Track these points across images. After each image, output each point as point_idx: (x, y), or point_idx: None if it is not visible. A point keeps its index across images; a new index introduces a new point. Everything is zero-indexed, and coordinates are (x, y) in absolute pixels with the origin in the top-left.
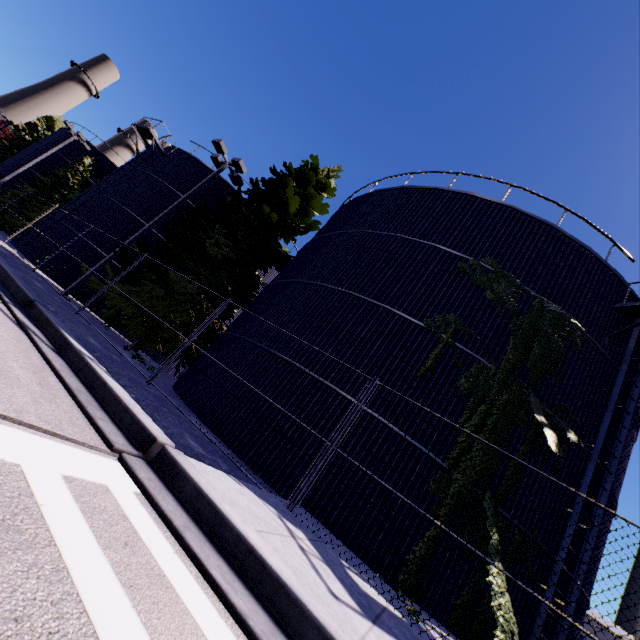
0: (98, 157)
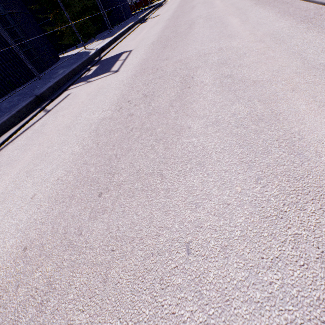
0: None
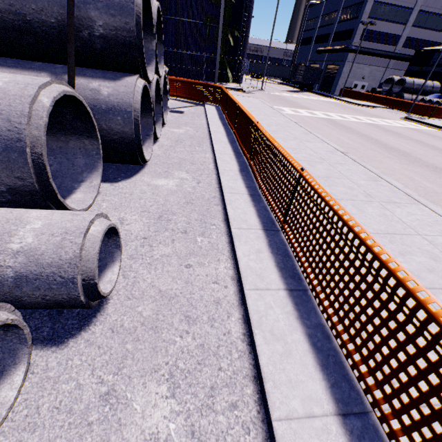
0: None
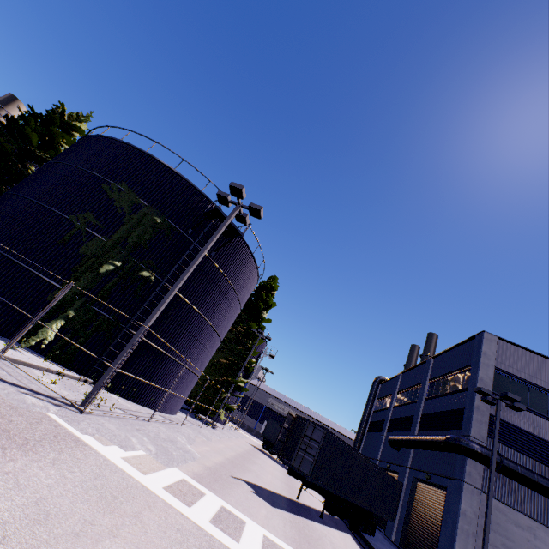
0: None
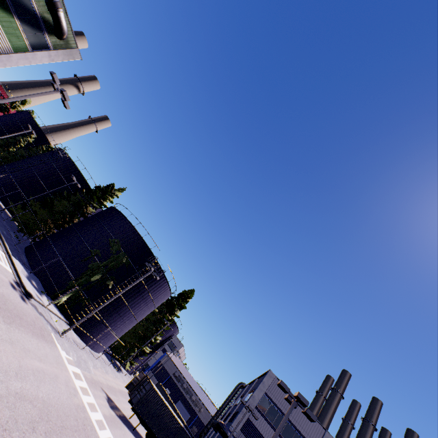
0: (40, 133)
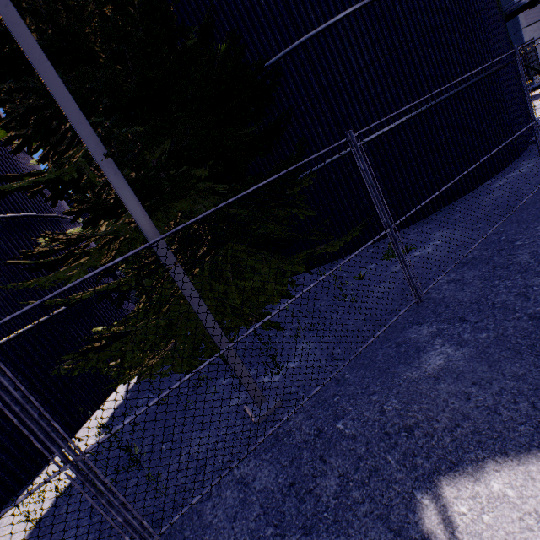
0: None
